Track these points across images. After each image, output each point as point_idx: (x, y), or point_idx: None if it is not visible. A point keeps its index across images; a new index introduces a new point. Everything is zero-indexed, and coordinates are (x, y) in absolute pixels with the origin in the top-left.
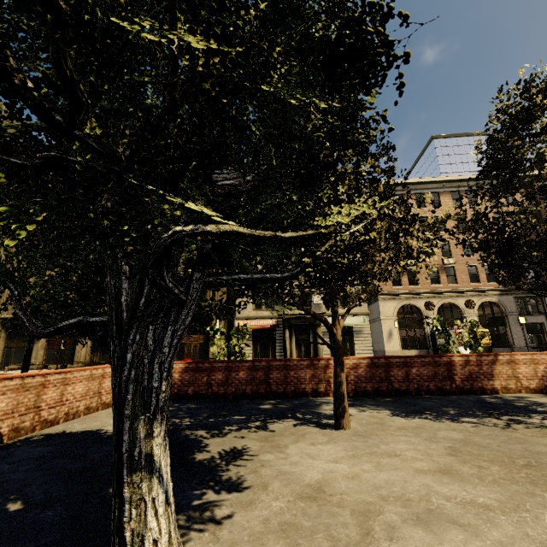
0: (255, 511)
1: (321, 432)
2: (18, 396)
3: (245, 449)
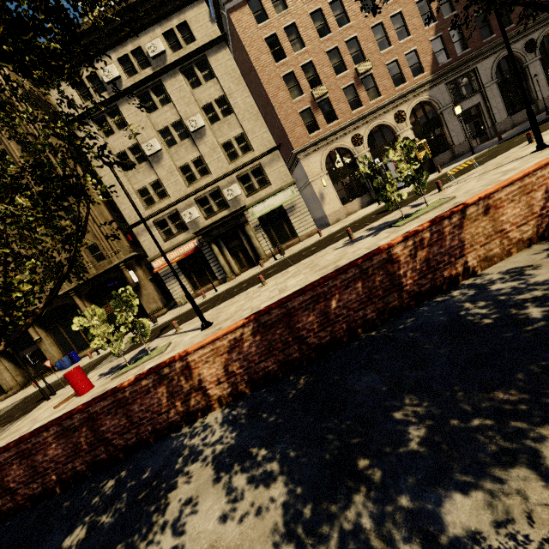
0: None
1: None
2: None
3: None
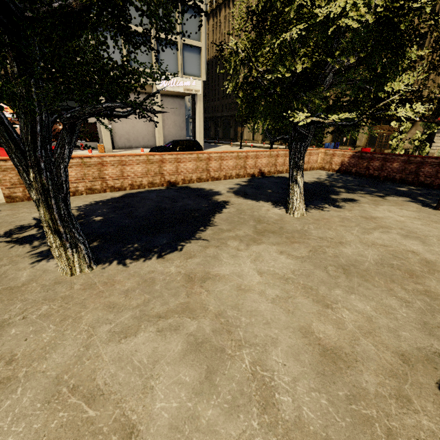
0: (338, 213)
1: (419, 207)
2: (269, 159)
3: (357, 200)
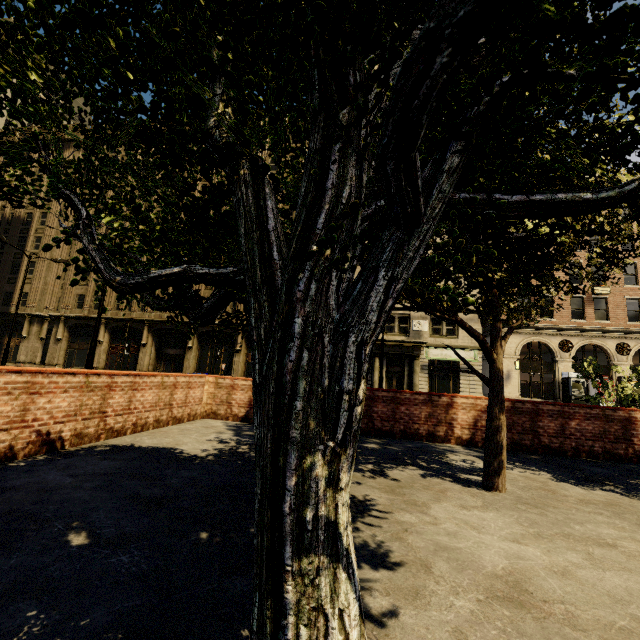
0: (430, 611)
1: (466, 490)
2: (81, 396)
3: (369, 500)
